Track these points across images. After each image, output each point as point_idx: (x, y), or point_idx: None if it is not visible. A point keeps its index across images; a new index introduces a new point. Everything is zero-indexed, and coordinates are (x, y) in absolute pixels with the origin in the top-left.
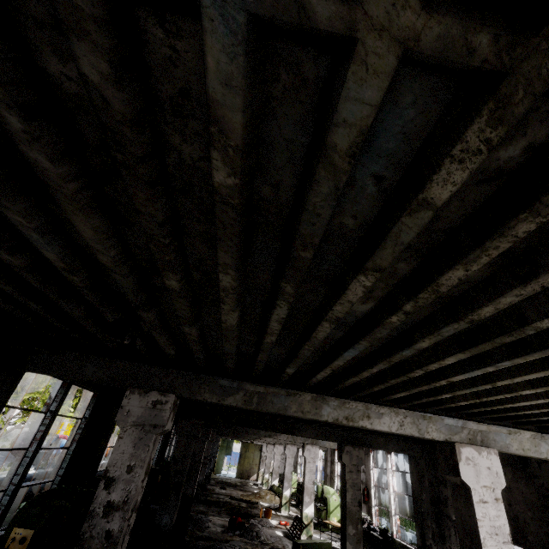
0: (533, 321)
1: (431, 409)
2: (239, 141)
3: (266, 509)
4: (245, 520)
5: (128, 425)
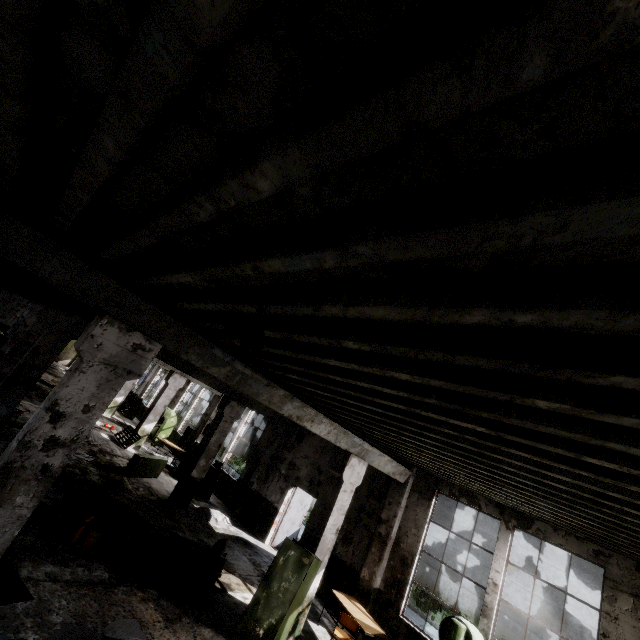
0: (504, 464)
1: (347, 425)
2: (587, 417)
3: None
4: None
5: (96, 360)
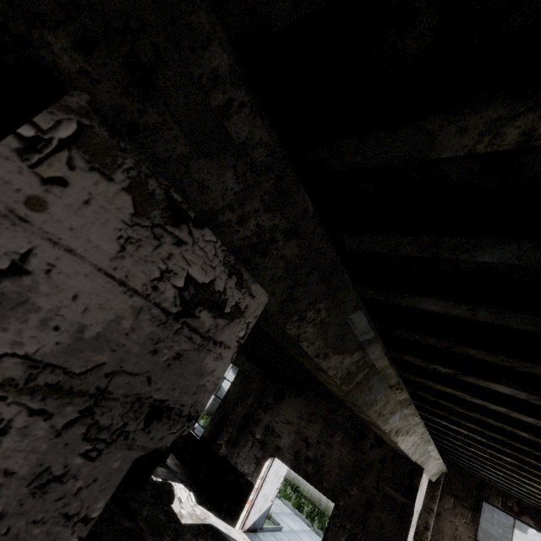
0: None
1: None
2: None
3: None
4: None
5: None
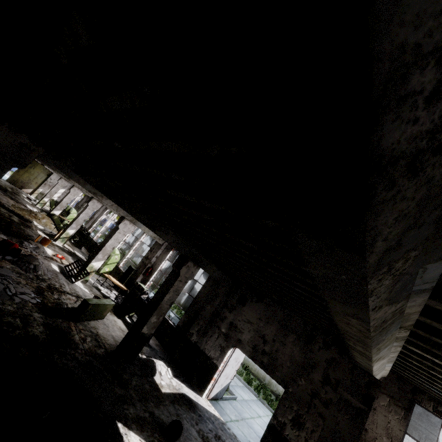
0: None
1: None
2: None
3: (45, 238)
4: (18, 240)
5: None
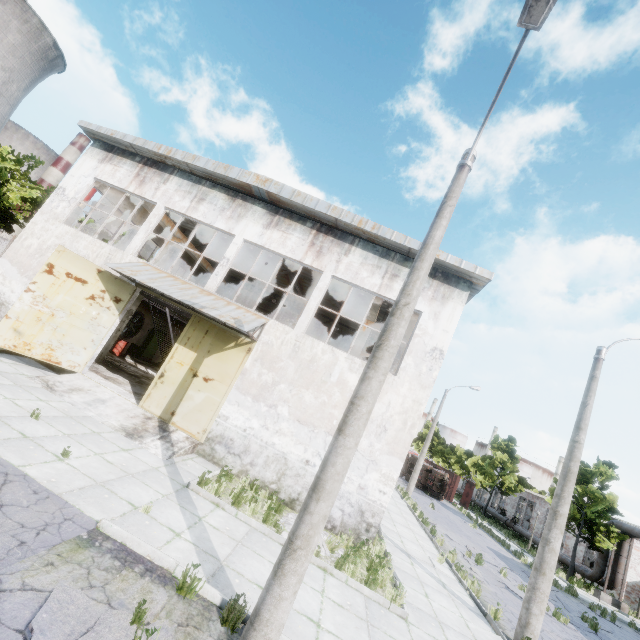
0: None
1: None
2: None
3: None
4: None
5: None
